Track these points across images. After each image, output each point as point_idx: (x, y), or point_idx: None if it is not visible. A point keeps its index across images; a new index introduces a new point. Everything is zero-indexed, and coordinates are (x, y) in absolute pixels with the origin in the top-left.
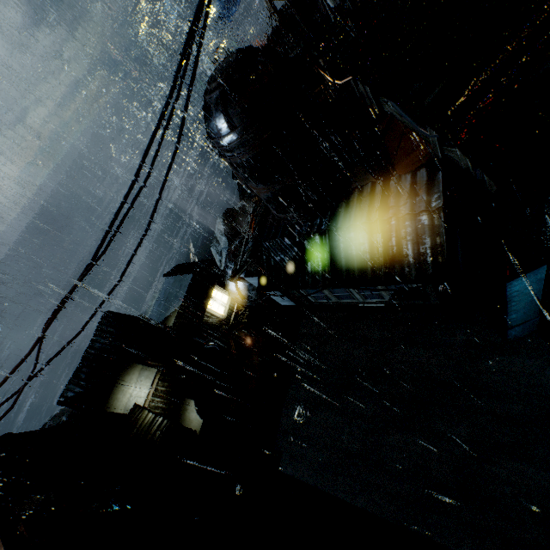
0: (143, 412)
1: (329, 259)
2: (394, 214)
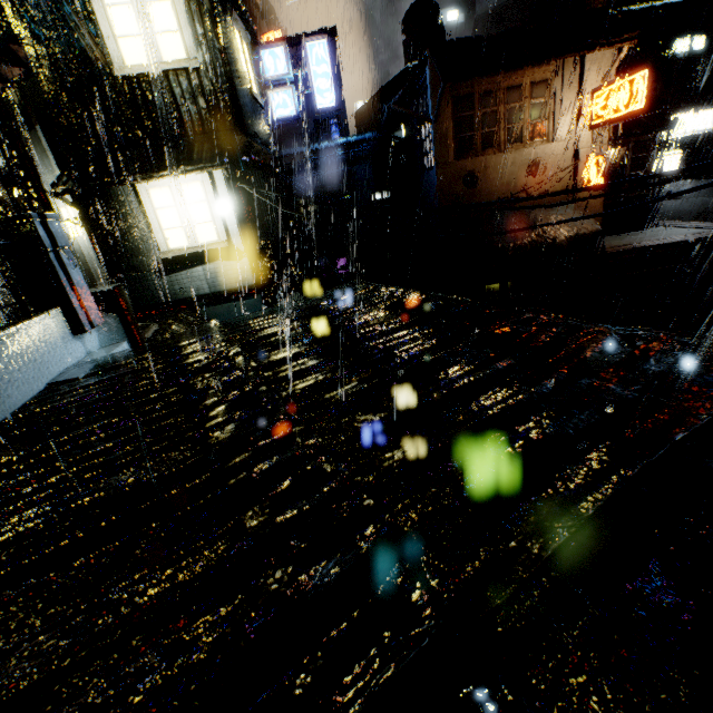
0: None
1: None
2: None
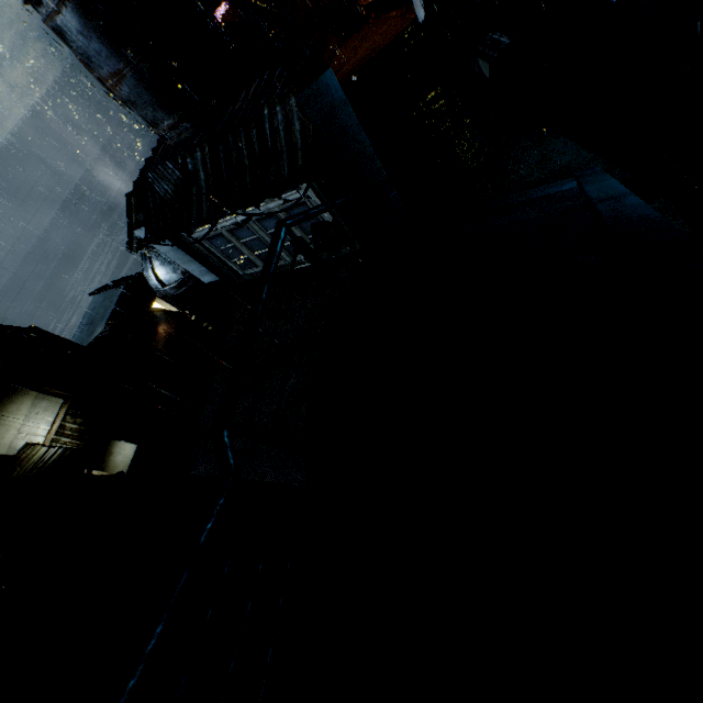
0: (35, 449)
1: (211, 177)
2: (266, 100)
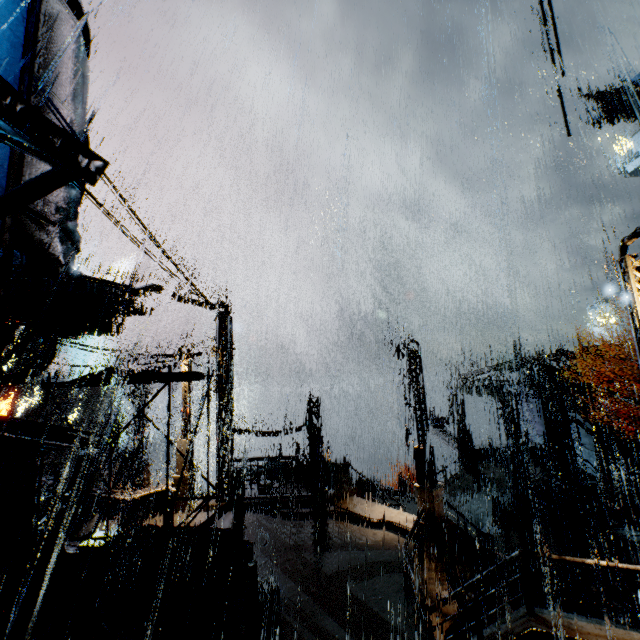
0: None
1: None
2: None
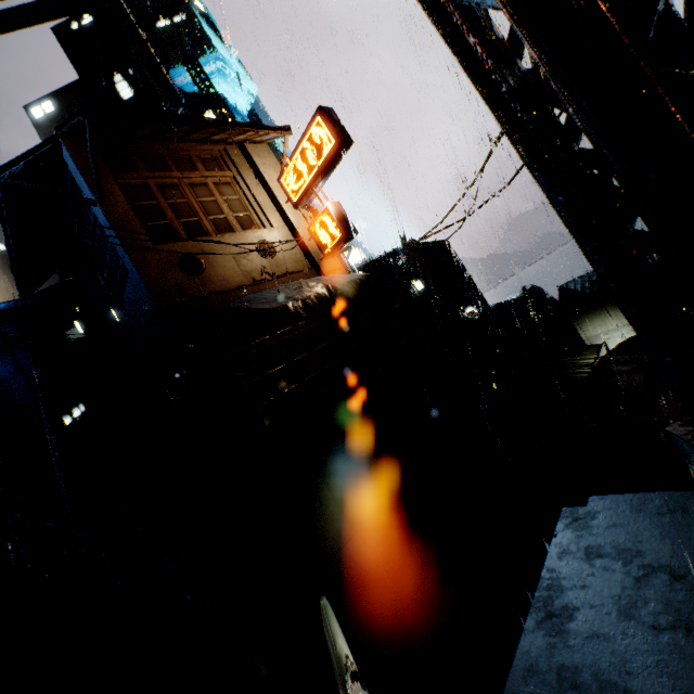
0: (591, 354)
1: None
2: None
